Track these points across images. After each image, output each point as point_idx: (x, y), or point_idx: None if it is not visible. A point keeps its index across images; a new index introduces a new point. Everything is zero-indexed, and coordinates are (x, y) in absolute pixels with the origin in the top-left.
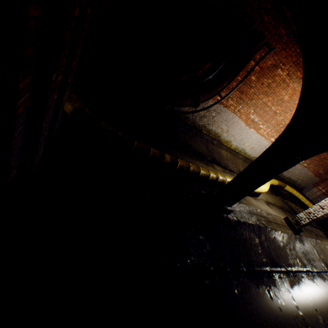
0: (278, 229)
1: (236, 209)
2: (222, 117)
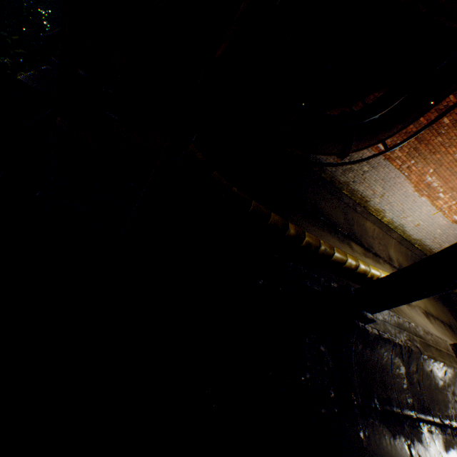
0: (440, 359)
1: (378, 318)
2: (378, 173)
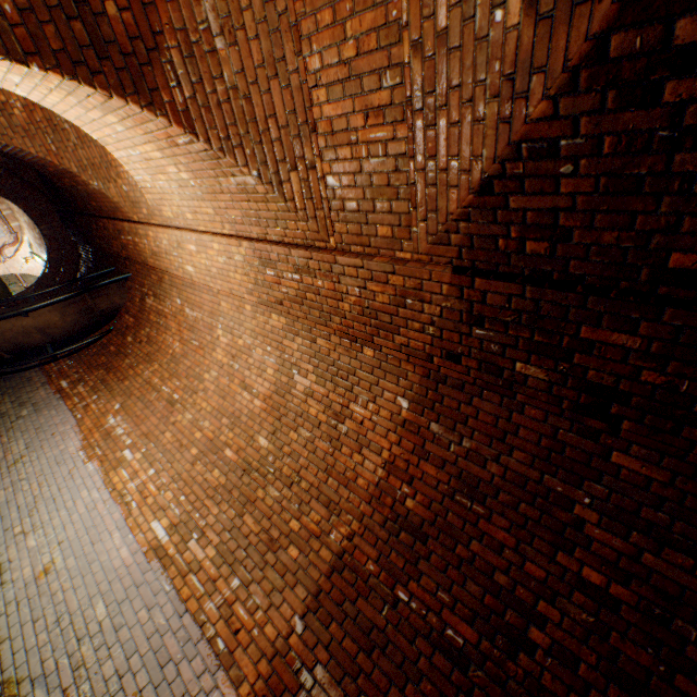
0: None
1: None
2: (40, 419)
